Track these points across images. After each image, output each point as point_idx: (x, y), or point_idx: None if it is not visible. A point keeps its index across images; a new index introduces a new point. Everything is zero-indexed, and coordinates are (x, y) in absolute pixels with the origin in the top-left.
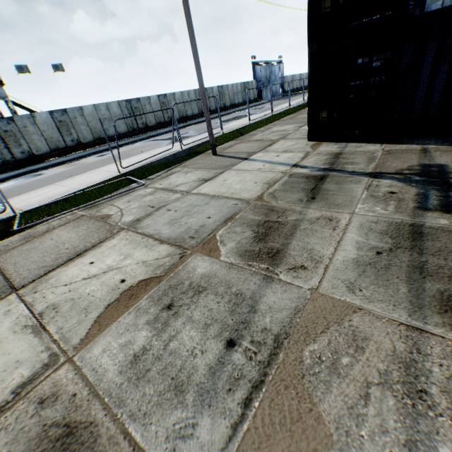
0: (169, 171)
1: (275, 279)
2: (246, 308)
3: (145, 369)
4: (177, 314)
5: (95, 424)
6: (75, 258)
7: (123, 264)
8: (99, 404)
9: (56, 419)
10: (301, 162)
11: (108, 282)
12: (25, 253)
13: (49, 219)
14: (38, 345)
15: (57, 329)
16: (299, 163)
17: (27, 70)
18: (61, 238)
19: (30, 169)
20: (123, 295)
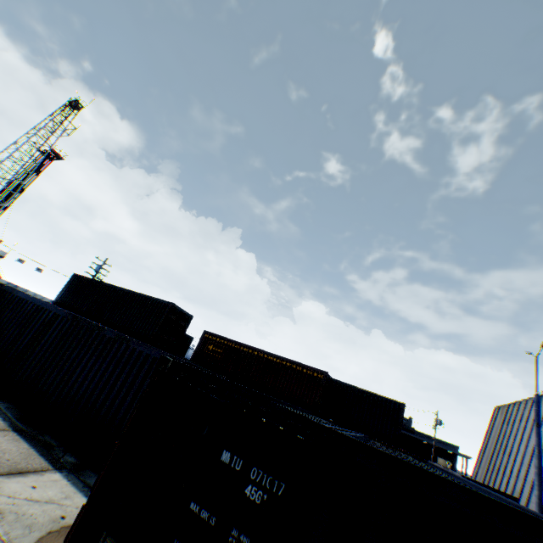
0: None
1: None
2: None
3: None
4: None
5: None
6: None
7: None
8: None
9: None
10: None
11: None
12: None
13: None
14: None
15: None
16: None
17: (24, 262)
18: None
19: None
20: None
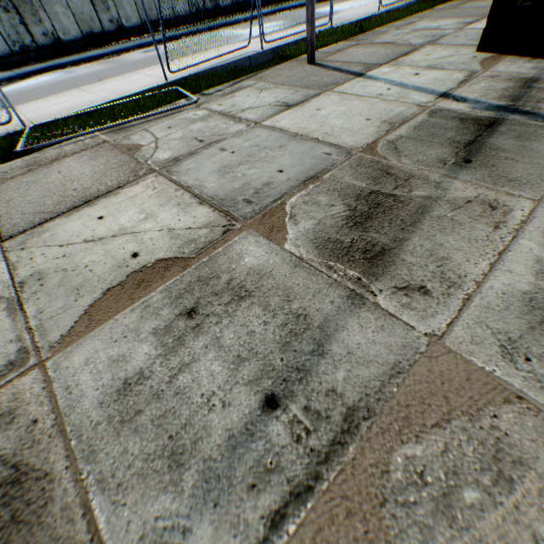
0: (237, 85)
1: (369, 302)
2: (308, 345)
3: (134, 410)
4: (199, 329)
5: (51, 479)
6: (81, 206)
7: (141, 228)
8: (63, 447)
9: (6, 452)
10: (457, 91)
11: (115, 252)
12: (24, 187)
13: (61, 142)
14: (9, 331)
15: (36, 312)
16: (452, 92)
17: None
18: (70, 172)
19: (55, 64)
20: (131, 279)
